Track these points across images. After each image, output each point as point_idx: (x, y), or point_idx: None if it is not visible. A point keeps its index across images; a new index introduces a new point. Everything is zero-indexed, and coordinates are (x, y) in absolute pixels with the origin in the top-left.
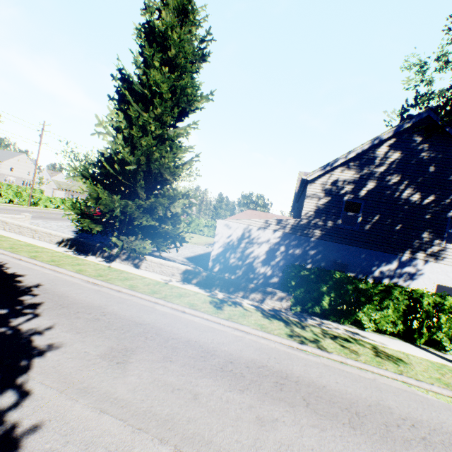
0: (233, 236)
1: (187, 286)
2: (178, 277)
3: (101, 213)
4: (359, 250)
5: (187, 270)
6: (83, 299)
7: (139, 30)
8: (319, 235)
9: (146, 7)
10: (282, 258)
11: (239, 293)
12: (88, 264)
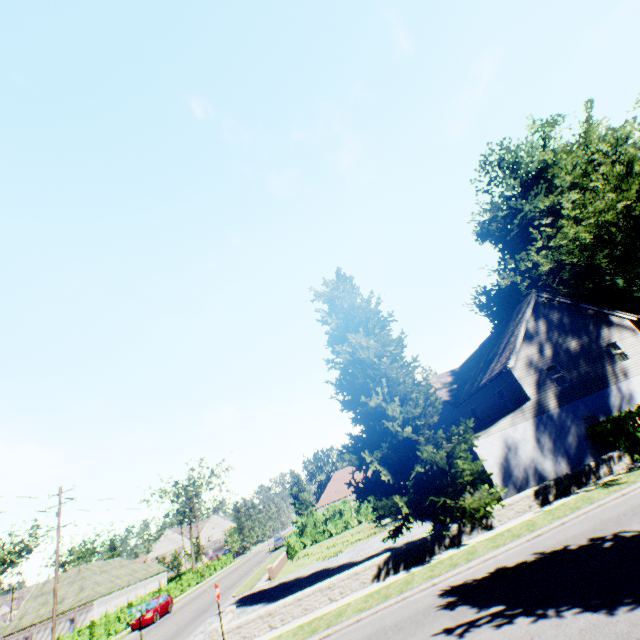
0: (497, 450)
1: (558, 502)
2: (534, 505)
3: (165, 607)
4: (587, 398)
5: (535, 490)
6: (583, 528)
7: (336, 314)
8: (554, 404)
9: (317, 297)
10: (550, 443)
11: (590, 478)
12: (470, 549)
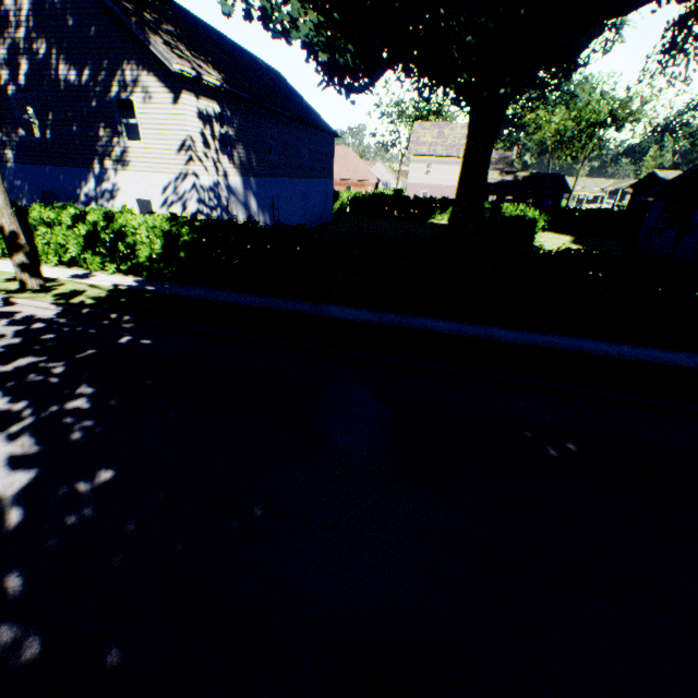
0: None
1: None
2: None
3: None
4: (57, 170)
5: None
6: None
7: None
8: (14, 158)
9: None
10: None
11: None
12: None
